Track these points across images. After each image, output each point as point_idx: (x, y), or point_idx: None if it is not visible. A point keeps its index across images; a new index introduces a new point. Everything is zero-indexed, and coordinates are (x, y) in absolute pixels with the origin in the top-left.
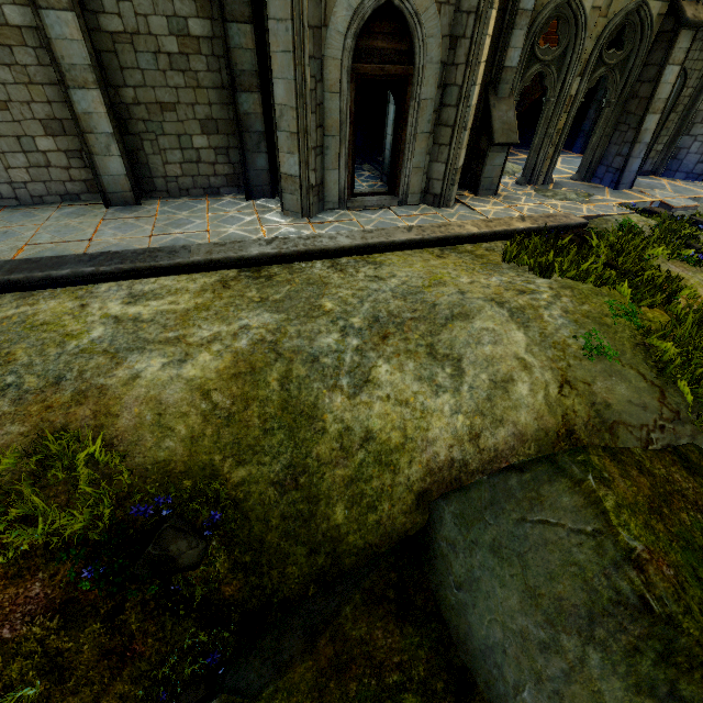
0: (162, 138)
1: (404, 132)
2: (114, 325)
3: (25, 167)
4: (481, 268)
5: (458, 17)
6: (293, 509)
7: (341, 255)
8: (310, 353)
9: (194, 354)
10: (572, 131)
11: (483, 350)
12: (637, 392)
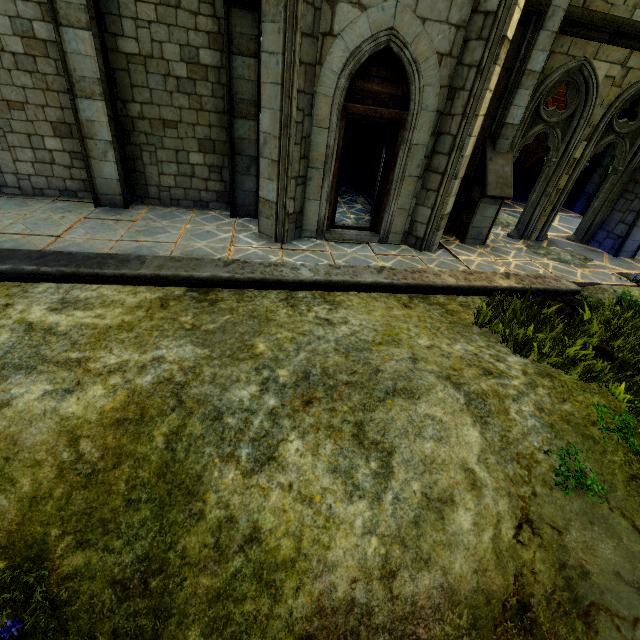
0: (160, 151)
1: (392, 173)
2: (22, 334)
3: (32, 162)
4: (447, 329)
5: (459, 69)
6: (132, 623)
7: (300, 288)
8: (216, 406)
9: (87, 384)
10: (574, 191)
11: (422, 448)
12: (630, 560)
